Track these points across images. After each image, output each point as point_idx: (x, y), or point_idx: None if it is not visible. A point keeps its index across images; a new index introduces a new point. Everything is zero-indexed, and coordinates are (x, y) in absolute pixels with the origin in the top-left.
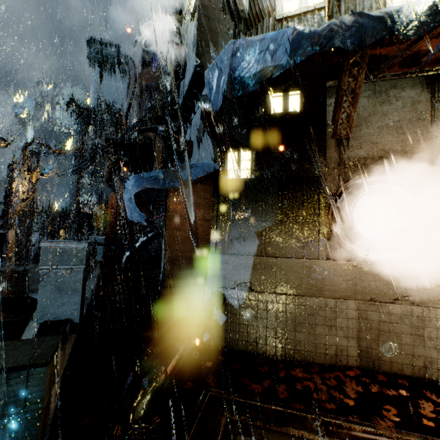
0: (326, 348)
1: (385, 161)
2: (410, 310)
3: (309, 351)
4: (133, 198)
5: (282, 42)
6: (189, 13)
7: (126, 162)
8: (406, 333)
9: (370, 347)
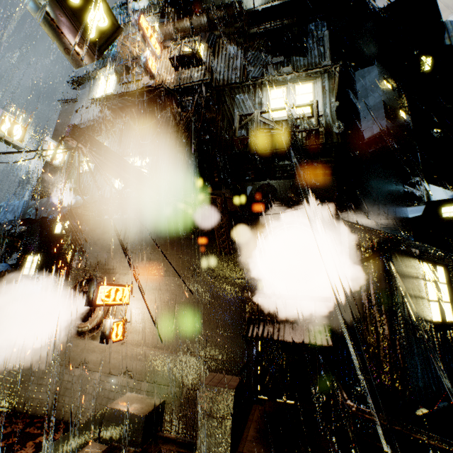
0: (33, 401)
1: (98, 270)
2: (84, 373)
3: (23, 403)
4: None
5: (19, 208)
6: None
7: None
8: (78, 390)
9: (59, 400)
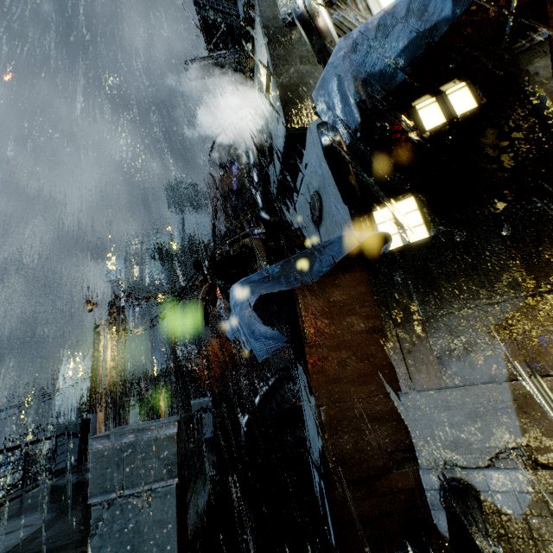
0: None
1: None
2: None
3: None
4: (244, 317)
5: None
6: (262, 94)
7: (222, 287)
8: None
9: None
